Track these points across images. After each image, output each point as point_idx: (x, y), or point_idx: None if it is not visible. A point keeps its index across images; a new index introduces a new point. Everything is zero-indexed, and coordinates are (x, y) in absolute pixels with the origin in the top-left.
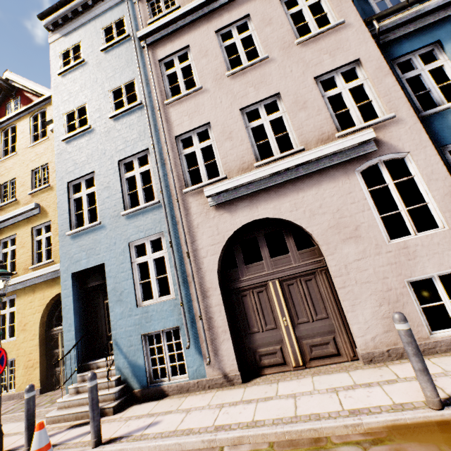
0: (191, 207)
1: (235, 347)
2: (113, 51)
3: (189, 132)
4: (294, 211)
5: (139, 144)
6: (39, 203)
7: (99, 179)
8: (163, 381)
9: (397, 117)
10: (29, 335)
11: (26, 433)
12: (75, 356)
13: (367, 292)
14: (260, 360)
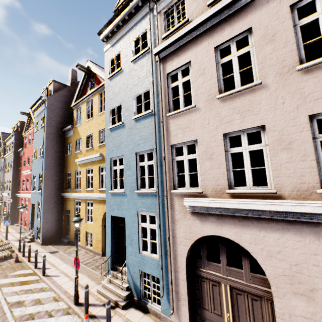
0: (175, 204)
1: (191, 310)
2: (138, 62)
3: (181, 143)
4: (252, 244)
5: (148, 144)
6: (102, 152)
7: (125, 162)
8: (149, 301)
9: None
10: (97, 225)
11: (84, 306)
12: (110, 261)
13: None
14: None
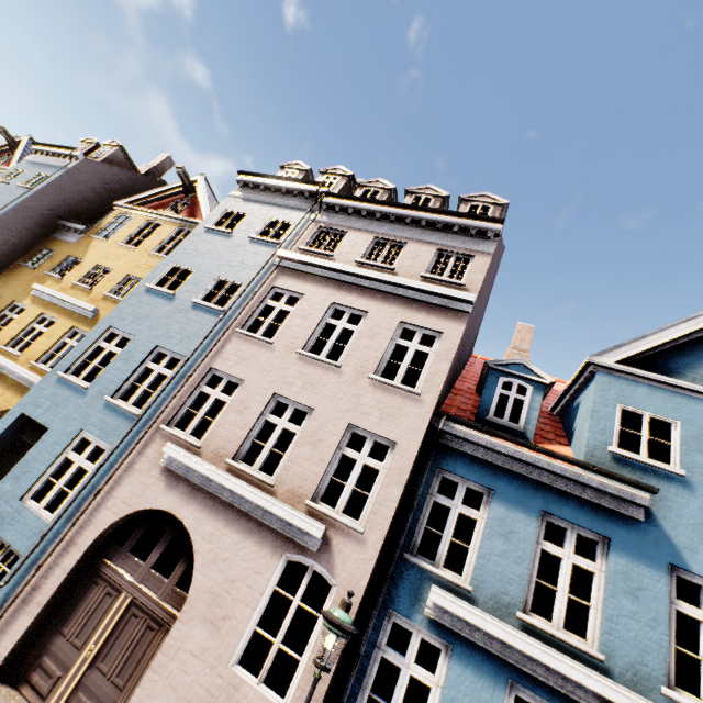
0: (151, 447)
1: (34, 630)
2: (257, 245)
3: (226, 373)
4: (206, 540)
5: (185, 345)
6: (102, 309)
7: (130, 347)
8: None
9: (365, 536)
10: None
11: None
12: None
13: (163, 700)
14: (35, 670)
